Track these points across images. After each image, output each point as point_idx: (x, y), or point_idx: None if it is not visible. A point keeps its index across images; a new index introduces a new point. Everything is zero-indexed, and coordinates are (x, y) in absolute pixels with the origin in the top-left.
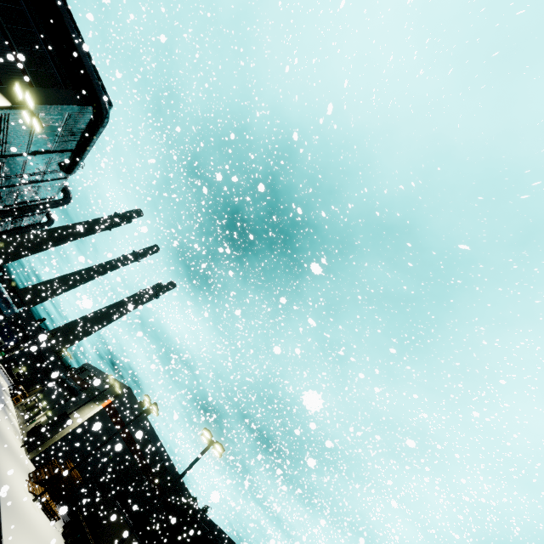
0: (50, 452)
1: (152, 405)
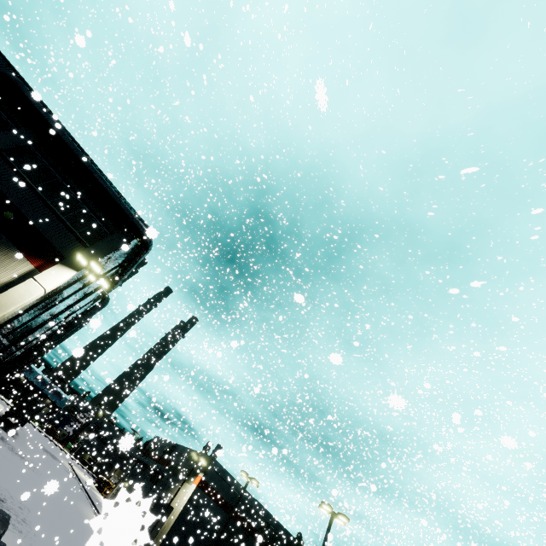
0: (165, 545)
1: (251, 480)
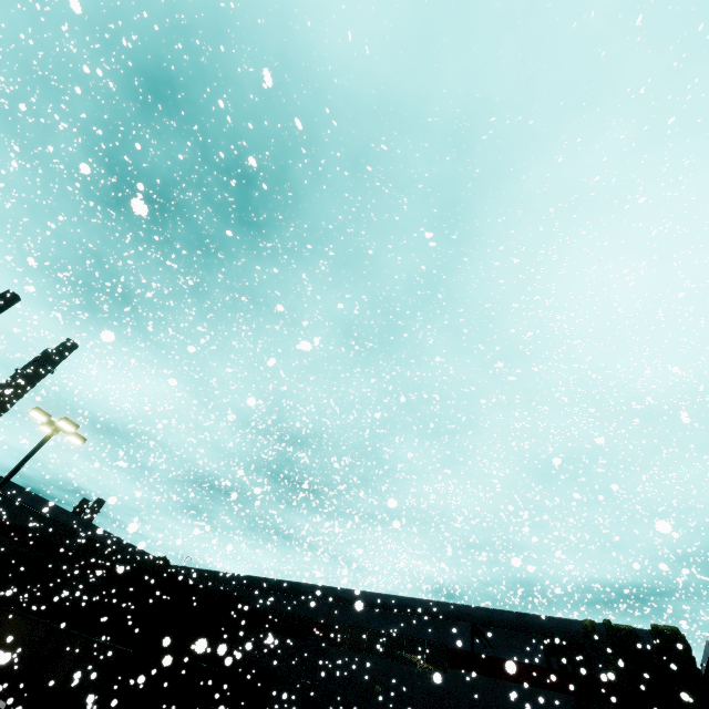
0: None
1: None
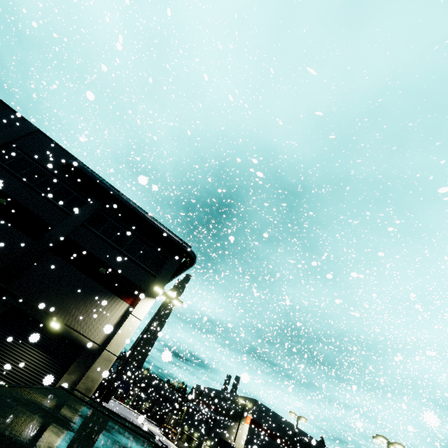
0: None
1: (300, 418)
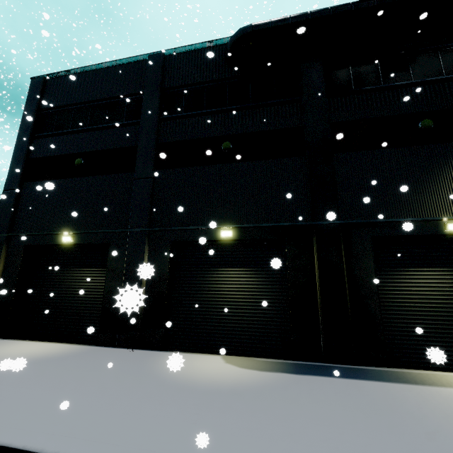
0: None
1: None
